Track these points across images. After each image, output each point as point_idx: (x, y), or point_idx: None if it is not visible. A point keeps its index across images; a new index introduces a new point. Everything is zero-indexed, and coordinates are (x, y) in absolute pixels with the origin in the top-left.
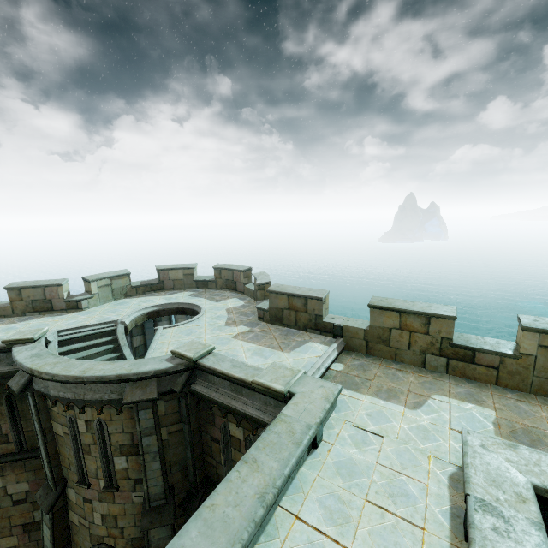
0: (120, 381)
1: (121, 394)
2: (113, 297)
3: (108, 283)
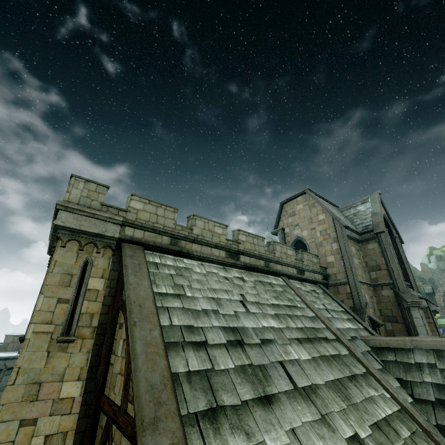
0: (5, 359)
1: (1, 367)
2: None
3: None
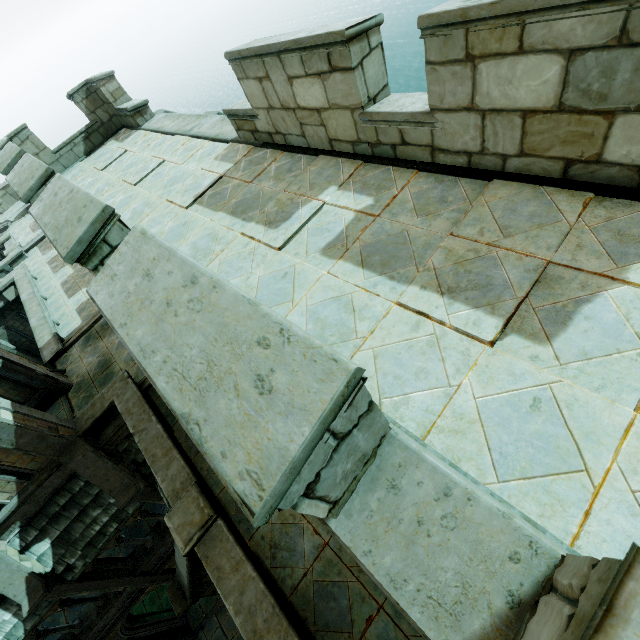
0: None
1: None
2: (16, 199)
3: (5, 193)
